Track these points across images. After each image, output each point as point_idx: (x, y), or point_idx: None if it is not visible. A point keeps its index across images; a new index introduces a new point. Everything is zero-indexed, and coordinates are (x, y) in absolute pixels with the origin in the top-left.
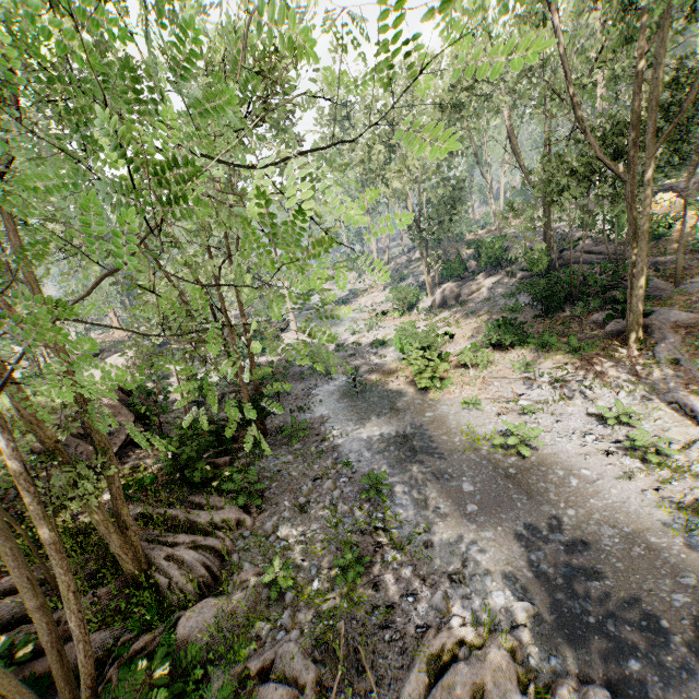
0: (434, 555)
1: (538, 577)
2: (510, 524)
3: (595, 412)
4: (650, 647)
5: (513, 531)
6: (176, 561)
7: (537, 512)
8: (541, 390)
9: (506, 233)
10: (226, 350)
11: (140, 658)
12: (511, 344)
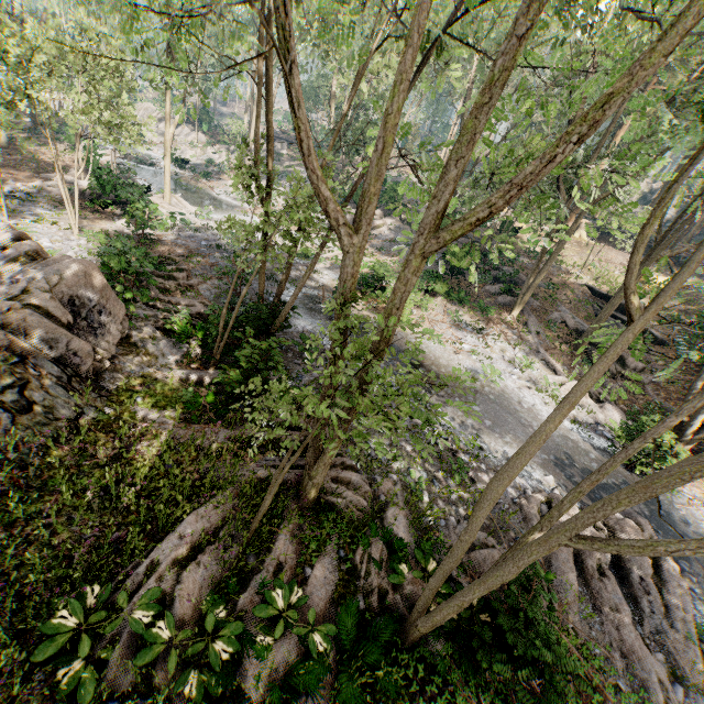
0: (489, 455)
1: (544, 462)
2: (514, 433)
3: (508, 359)
4: (597, 488)
5: (518, 437)
6: (336, 483)
7: (521, 425)
8: (471, 338)
9: (390, 174)
10: (285, 246)
11: (397, 564)
12: (434, 293)
